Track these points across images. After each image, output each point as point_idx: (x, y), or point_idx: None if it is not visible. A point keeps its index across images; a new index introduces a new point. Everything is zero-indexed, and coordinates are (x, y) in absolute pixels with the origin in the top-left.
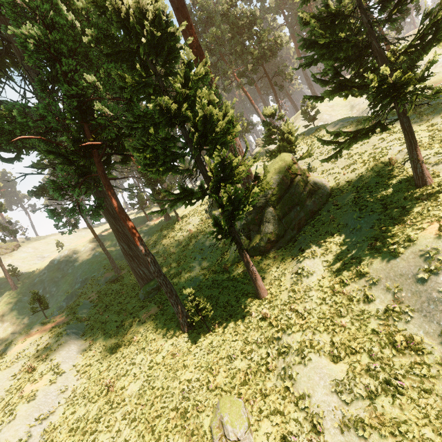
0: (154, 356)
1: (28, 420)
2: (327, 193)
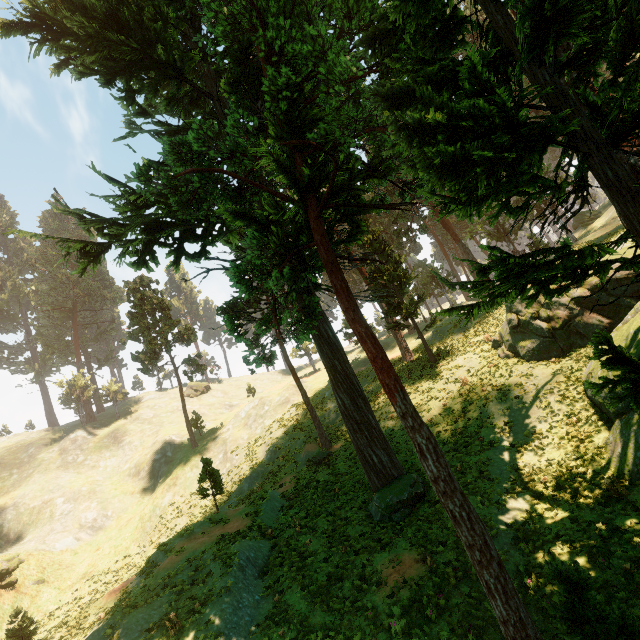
0: None
1: None
2: None
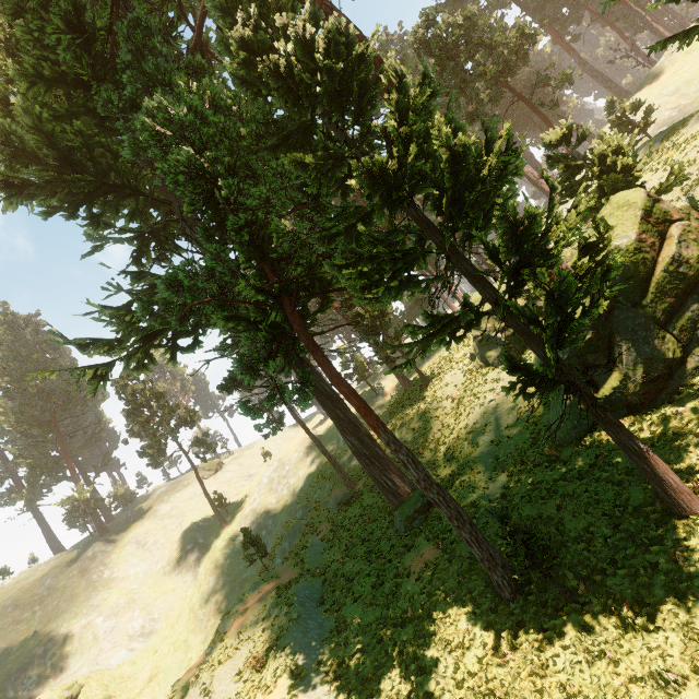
0: (458, 655)
1: None
2: None
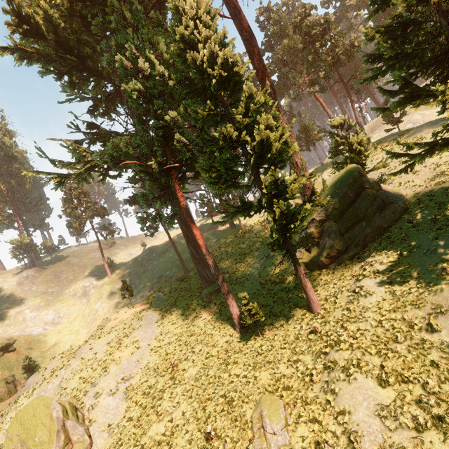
0: (210, 348)
1: (116, 378)
2: (401, 208)
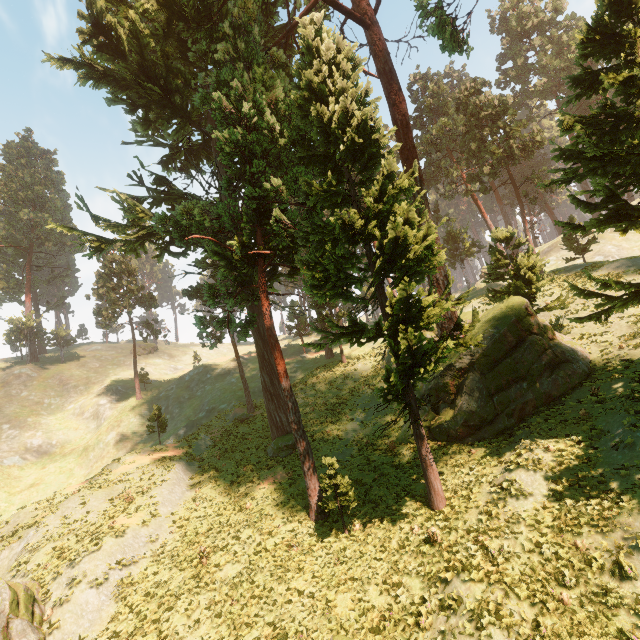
0: (265, 537)
1: (110, 560)
2: (582, 372)
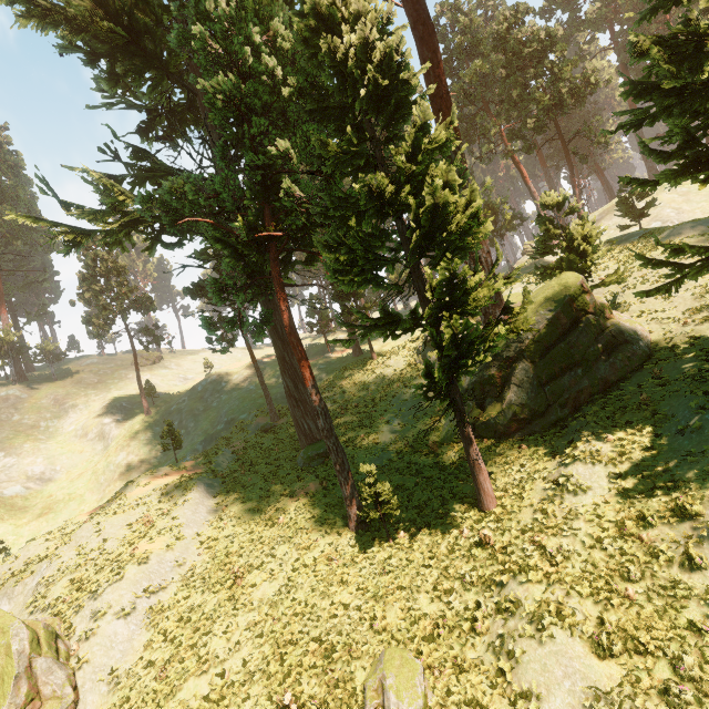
0: (302, 552)
1: (135, 588)
2: (643, 353)
